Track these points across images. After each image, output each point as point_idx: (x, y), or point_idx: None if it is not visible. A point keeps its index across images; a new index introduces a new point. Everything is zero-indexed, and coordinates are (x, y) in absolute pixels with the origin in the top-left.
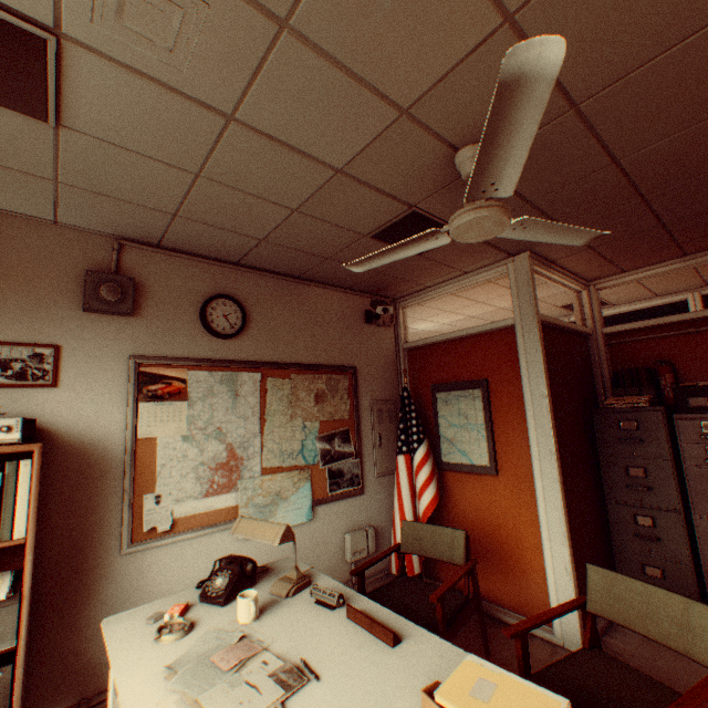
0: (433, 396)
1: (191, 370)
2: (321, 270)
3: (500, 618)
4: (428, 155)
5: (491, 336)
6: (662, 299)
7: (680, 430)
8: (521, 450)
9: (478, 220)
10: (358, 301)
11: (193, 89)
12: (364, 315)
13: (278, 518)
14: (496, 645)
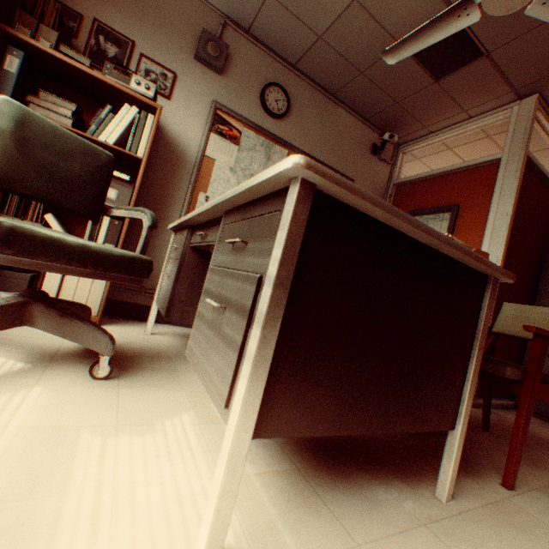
0: None
1: (246, 128)
2: (352, 89)
3: None
4: None
5: (475, 171)
6: None
7: None
8: None
9: None
10: (370, 134)
11: None
12: (371, 147)
13: None
14: None
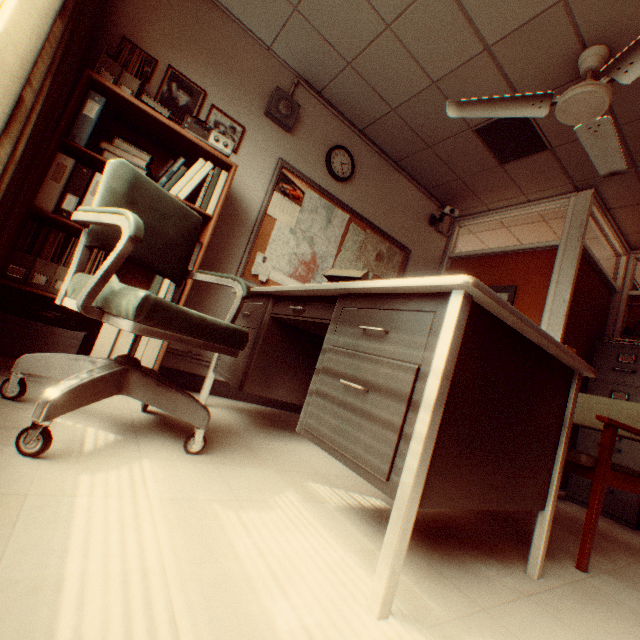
0: None
1: (309, 189)
2: (416, 160)
3: None
4: (560, 49)
5: (533, 255)
6: None
7: None
8: None
9: (585, 96)
10: (429, 205)
11: None
12: (429, 218)
13: None
14: None
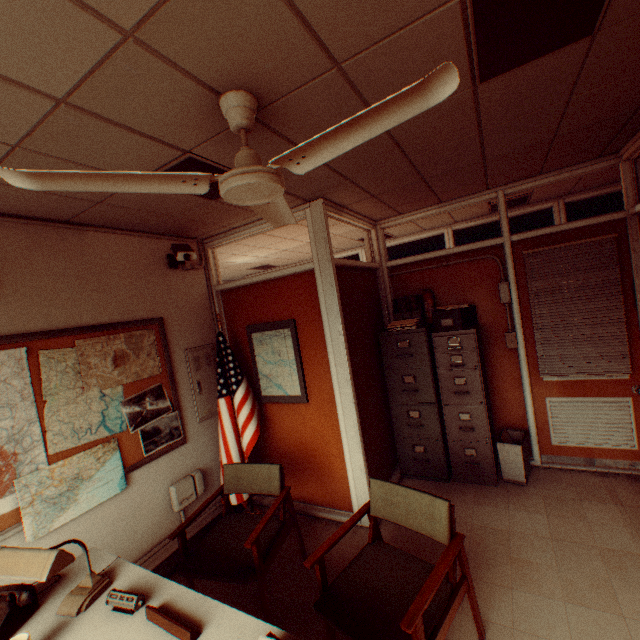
0: (249, 337)
1: None
2: (96, 214)
3: (317, 515)
4: (185, 96)
5: (296, 279)
6: (428, 233)
7: (436, 345)
8: (326, 380)
9: (248, 186)
10: (159, 245)
11: None
12: (168, 260)
13: (81, 501)
14: (313, 542)
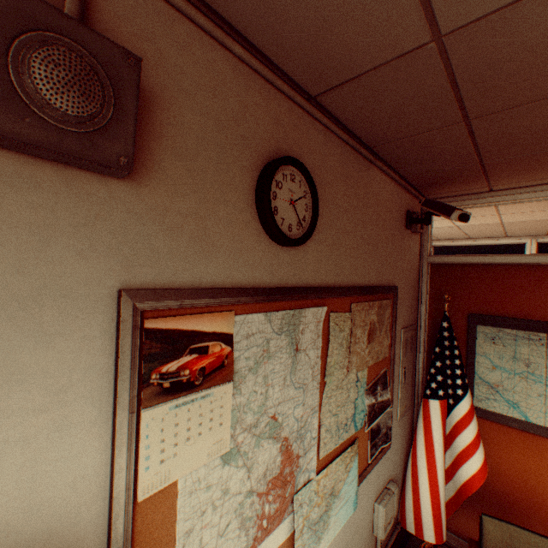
0: (471, 328)
1: (238, 312)
2: (418, 142)
3: None
4: None
5: None
6: None
7: None
8: None
9: None
10: (403, 197)
11: None
12: (404, 217)
13: (329, 527)
14: None
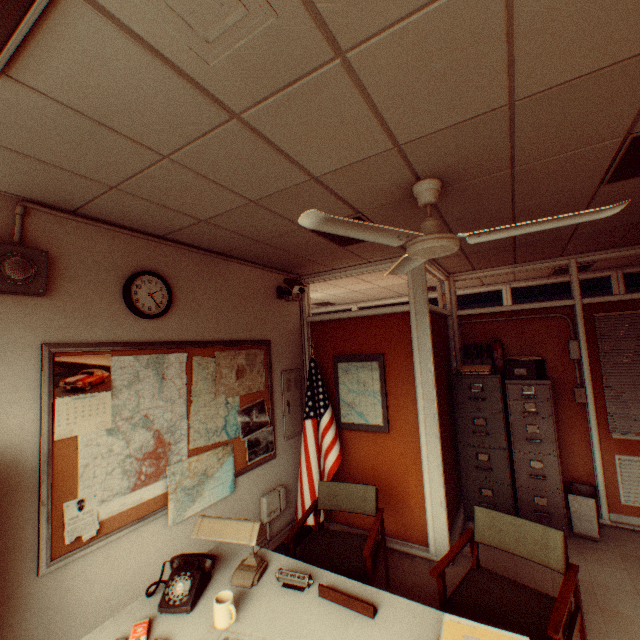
0: (335, 366)
1: (115, 355)
2: (248, 249)
3: (388, 546)
4: (396, 179)
5: (389, 318)
6: (486, 287)
7: (509, 392)
8: (410, 412)
9: (438, 247)
10: (272, 277)
11: (211, 81)
12: (276, 291)
13: (205, 496)
14: (390, 570)
